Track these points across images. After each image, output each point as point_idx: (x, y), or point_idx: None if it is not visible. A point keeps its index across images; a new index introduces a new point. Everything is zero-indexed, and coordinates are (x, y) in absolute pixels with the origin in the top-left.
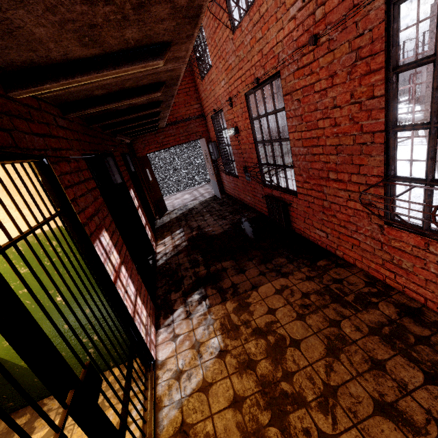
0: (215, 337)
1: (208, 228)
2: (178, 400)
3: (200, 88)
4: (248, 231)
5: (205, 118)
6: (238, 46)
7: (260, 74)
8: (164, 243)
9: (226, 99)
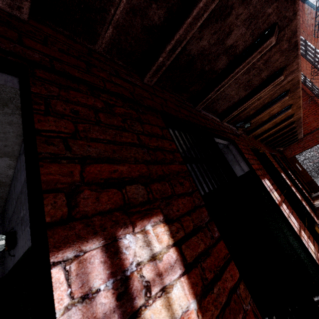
0: None
1: None
2: None
3: None
4: None
5: None
6: None
7: None
8: None
9: None
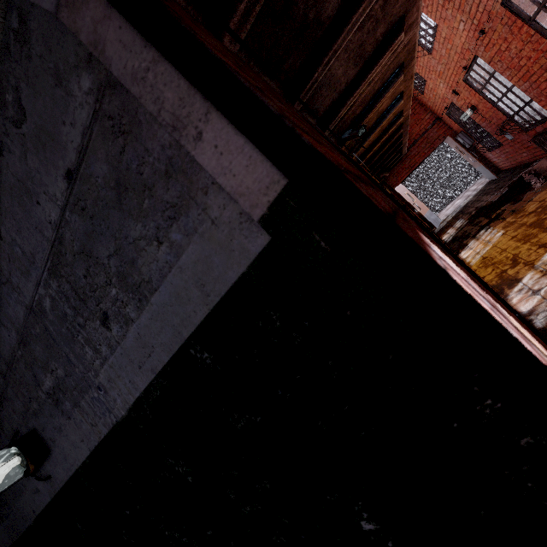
0: (499, 233)
1: (485, 203)
2: (479, 256)
3: (424, 101)
4: (527, 179)
5: (441, 120)
6: (439, 59)
7: (464, 63)
8: (447, 233)
9: (451, 93)
